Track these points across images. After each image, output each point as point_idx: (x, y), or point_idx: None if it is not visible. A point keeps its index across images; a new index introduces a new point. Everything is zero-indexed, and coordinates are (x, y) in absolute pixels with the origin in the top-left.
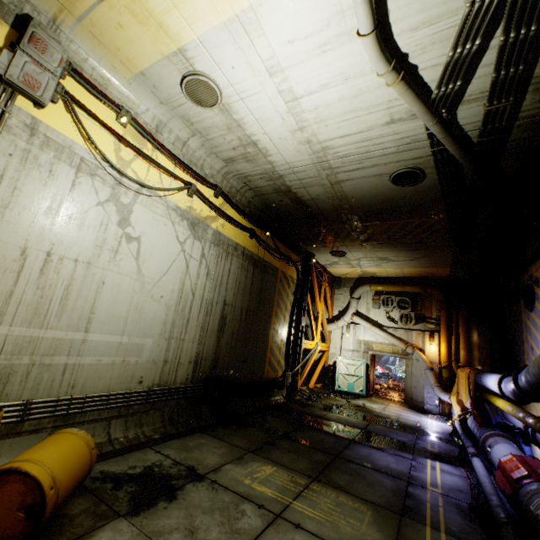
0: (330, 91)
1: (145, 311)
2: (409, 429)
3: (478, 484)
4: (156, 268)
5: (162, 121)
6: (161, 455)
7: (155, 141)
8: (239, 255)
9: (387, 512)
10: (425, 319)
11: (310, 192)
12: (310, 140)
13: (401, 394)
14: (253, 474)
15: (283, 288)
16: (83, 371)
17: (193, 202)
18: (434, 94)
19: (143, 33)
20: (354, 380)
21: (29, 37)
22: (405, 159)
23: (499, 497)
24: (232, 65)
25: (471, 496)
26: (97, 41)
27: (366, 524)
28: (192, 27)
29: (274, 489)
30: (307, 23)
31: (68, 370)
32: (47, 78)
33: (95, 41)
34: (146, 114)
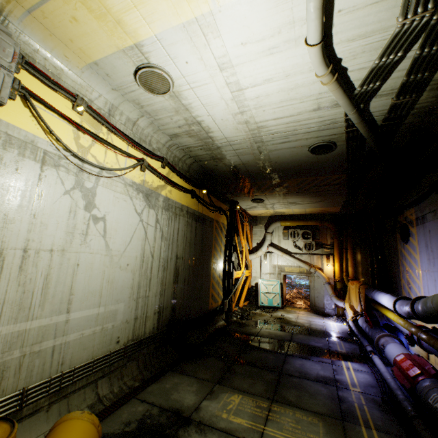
0: (271, 84)
1: (115, 281)
2: (321, 334)
3: (382, 379)
4: (121, 241)
5: (113, 104)
6: (147, 404)
7: (109, 124)
8: (184, 214)
9: (332, 420)
10: (322, 245)
11: (242, 159)
12: (248, 121)
13: (305, 301)
14: (226, 407)
15: (217, 234)
16: (69, 348)
17: (145, 175)
18: (357, 91)
19: (98, 27)
20: (273, 297)
21: None
22: (323, 135)
23: (402, 390)
24: (186, 60)
25: (380, 390)
26: (48, 32)
27: (322, 436)
28: (151, 25)
29: (247, 419)
30: (261, 29)
31: (56, 351)
32: (2, 74)
33: (46, 32)
34: (99, 99)
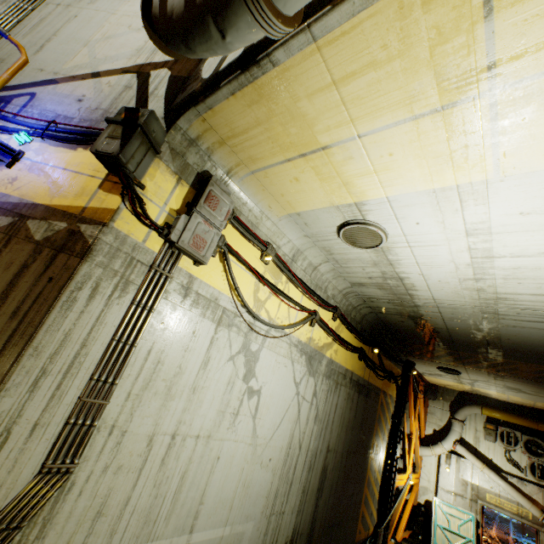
0: None
1: (252, 484)
2: None
3: None
4: (270, 423)
5: (299, 249)
6: None
7: (290, 272)
8: (346, 382)
9: None
10: None
11: (448, 323)
12: (482, 288)
13: None
14: None
15: (382, 412)
16: None
17: (313, 330)
18: None
19: (319, 187)
20: (460, 543)
21: (206, 196)
22: None
23: None
24: (418, 221)
25: None
26: (262, 187)
27: None
28: (386, 188)
29: None
30: None
31: None
32: (213, 234)
33: (260, 187)
34: (286, 245)
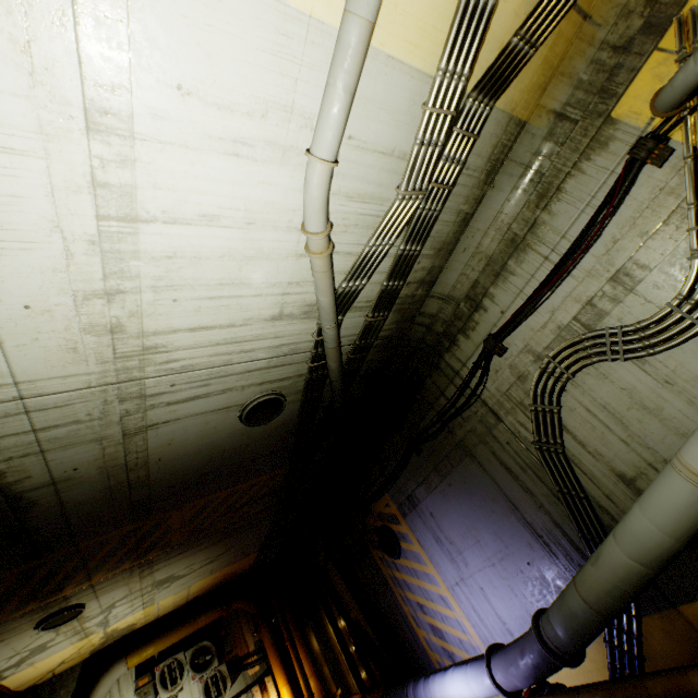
0: (214, 232)
1: None
2: None
3: None
4: None
5: None
6: None
7: None
8: None
9: None
10: (242, 662)
11: (56, 463)
12: (121, 325)
13: None
14: None
15: None
16: None
17: None
18: (343, 288)
19: None
20: None
21: None
22: (272, 379)
23: None
24: None
25: None
26: None
27: None
28: None
29: None
30: (233, 82)
31: None
32: None
33: None
34: None
